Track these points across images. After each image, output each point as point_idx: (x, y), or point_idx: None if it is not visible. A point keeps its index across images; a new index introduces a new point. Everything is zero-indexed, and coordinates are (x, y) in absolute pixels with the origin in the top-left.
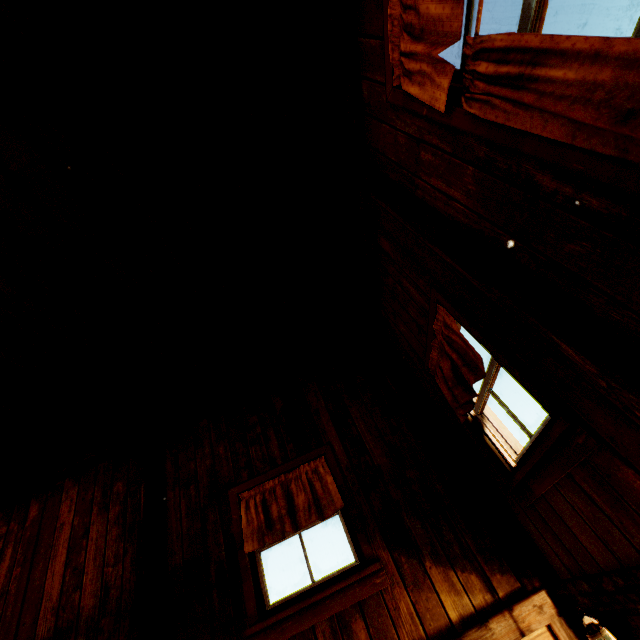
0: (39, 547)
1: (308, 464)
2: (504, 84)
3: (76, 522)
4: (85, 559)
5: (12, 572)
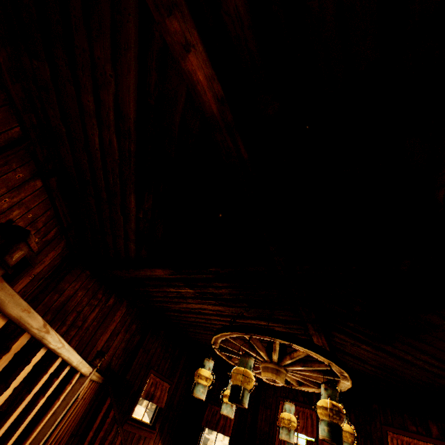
0: (105, 321)
1: (167, 383)
2: (280, 443)
3: (118, 325)
4: (112, 345)
5: (94, 321)
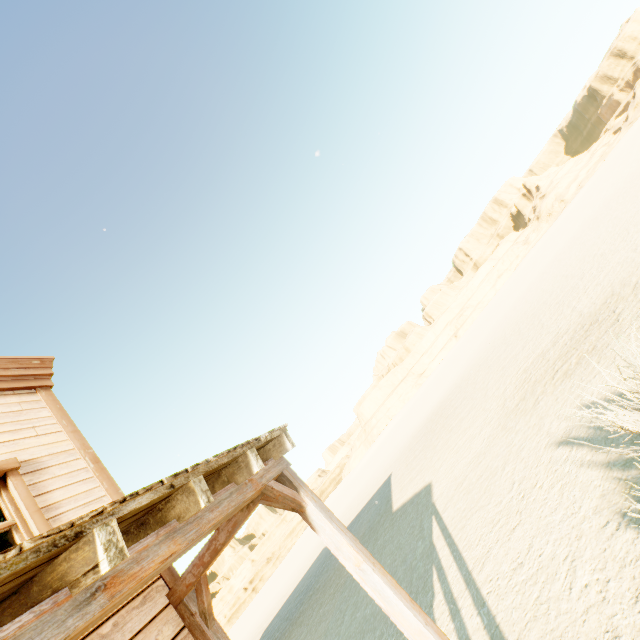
0: None
1: None
2: None
3: None
4: None
5: None
